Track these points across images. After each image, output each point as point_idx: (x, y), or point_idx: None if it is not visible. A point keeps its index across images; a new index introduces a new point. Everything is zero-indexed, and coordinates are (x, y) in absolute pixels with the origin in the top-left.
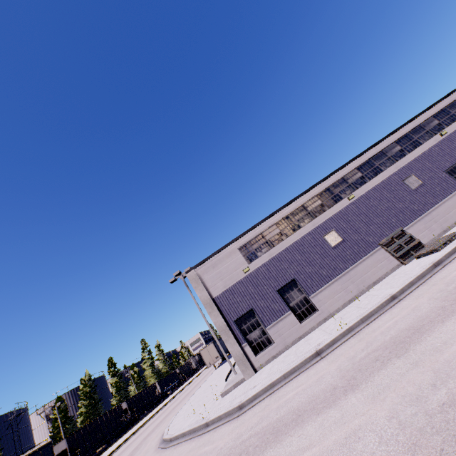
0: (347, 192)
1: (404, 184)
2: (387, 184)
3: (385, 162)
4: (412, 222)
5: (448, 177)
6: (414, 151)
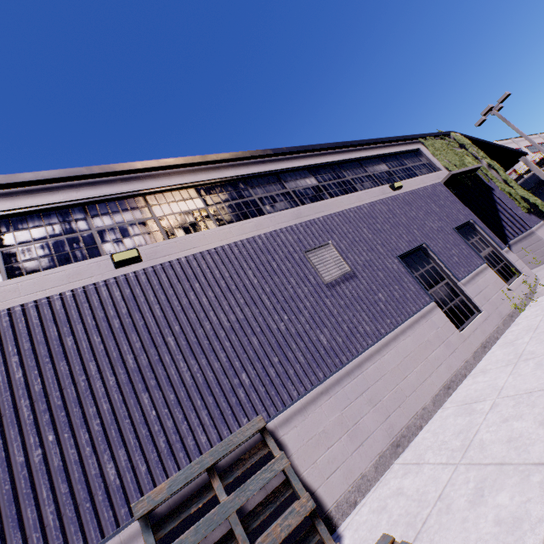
0: (129, 241)
1: (307, 263)
2: (265, 249)
3: (277, 199)
4: (307, 395)
5: (405, 272)
6: (342, 197)
